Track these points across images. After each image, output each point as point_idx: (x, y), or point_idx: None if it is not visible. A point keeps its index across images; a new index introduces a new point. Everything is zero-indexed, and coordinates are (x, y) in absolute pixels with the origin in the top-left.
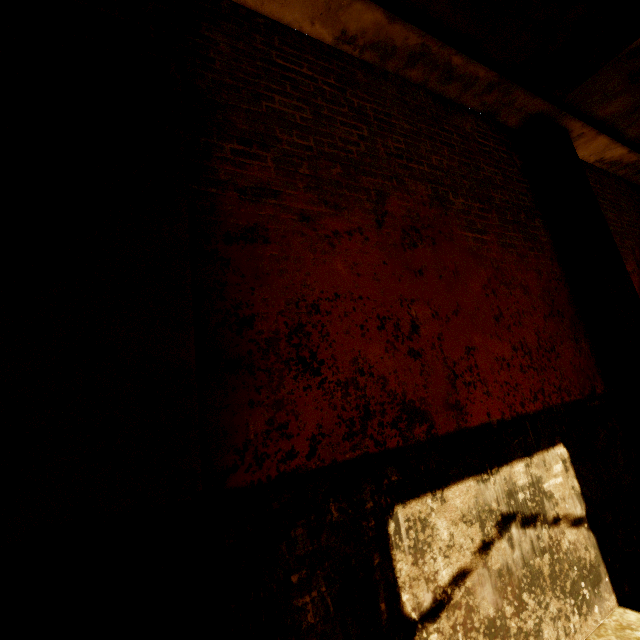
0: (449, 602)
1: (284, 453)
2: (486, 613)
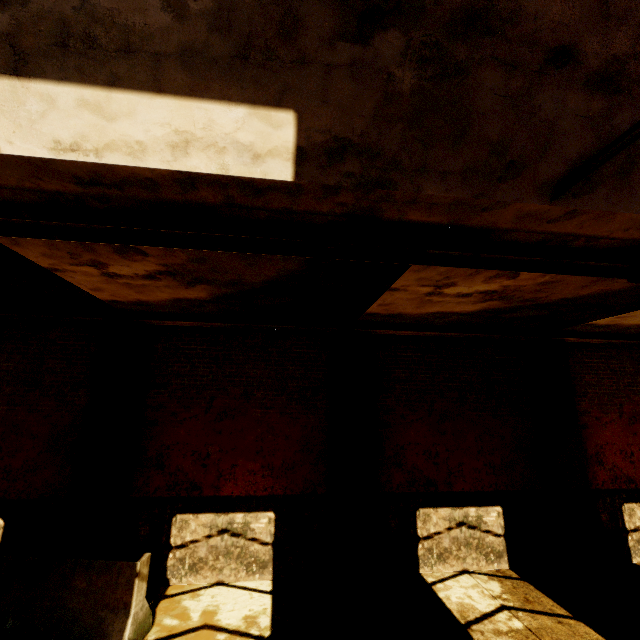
0: (639, 530)
1: (596, 484)
2: None
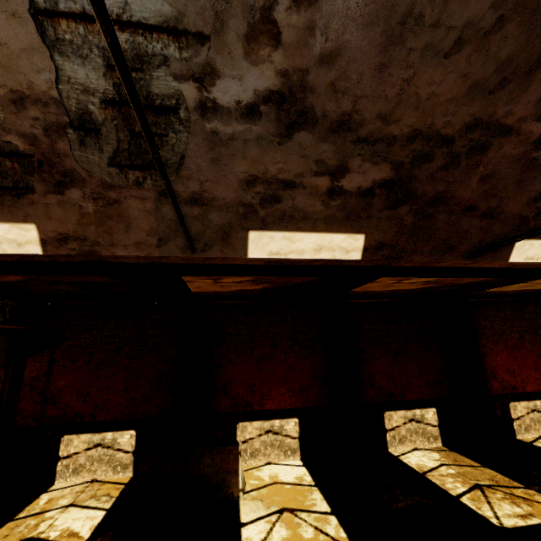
0: (520, 418)
1: (492, 391)
2: (527, 423)
